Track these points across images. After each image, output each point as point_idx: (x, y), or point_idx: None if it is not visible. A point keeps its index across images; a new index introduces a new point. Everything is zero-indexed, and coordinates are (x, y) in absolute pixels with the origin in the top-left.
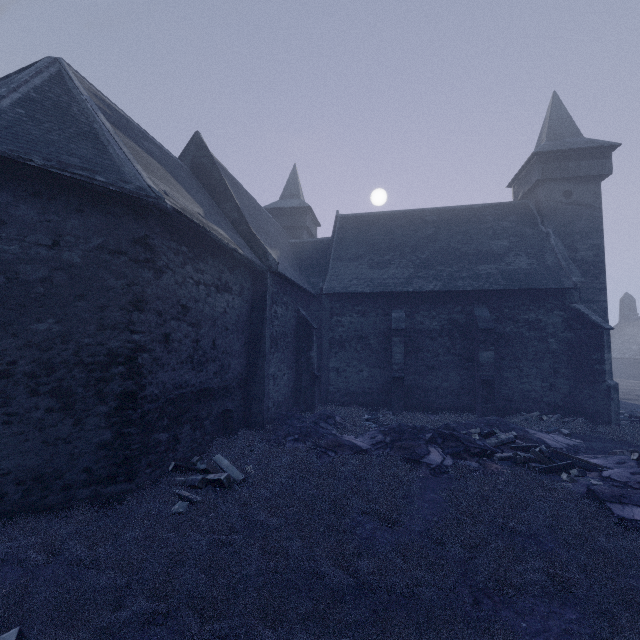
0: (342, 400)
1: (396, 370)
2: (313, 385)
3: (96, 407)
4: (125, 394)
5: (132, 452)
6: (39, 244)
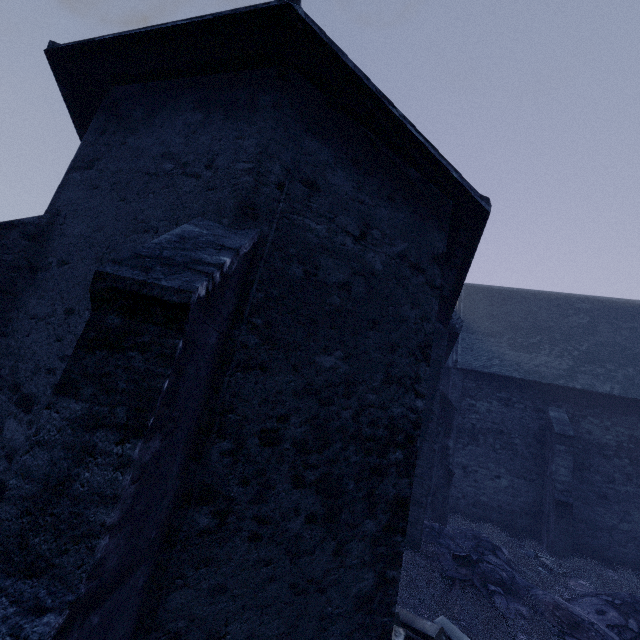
0: (467, 511)
1: (560, 490)
2: (447, 485)
3: (363, 521)
4: (397, 502)
5: (391, 619)
6: (346, 231)
